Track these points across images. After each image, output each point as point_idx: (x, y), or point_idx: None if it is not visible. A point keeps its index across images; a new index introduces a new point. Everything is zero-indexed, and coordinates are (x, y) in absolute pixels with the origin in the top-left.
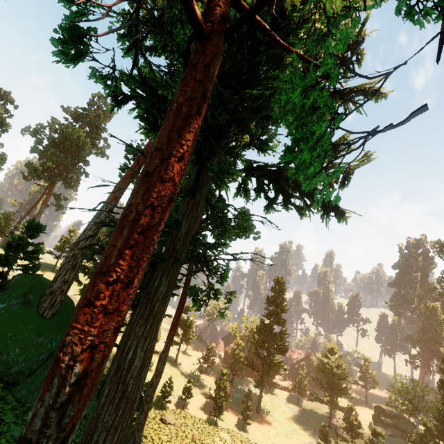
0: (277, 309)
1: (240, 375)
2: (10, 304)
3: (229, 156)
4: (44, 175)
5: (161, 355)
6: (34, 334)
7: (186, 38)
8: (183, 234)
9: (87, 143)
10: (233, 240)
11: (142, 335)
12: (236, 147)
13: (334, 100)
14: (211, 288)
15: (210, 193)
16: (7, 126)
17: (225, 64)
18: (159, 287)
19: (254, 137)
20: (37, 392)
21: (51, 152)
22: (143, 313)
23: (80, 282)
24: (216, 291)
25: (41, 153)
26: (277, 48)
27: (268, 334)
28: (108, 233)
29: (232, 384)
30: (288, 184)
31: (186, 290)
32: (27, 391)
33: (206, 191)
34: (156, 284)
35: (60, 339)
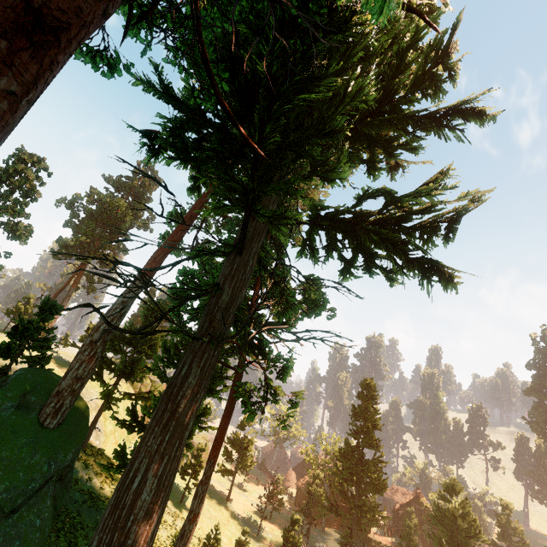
0: (367, 425)
1: (319, 525)
2: (2, 407)
3: (286, 194)
4: (76, 252)
5: (199, 488)
6: (26, 450)
7: (213, 14)
8: (224, 302)
9: (128, 214)
10: (299, 320)
11: (157, 450)
12: (293, 181)
13: (423, 129)
14: (268, 386)
15: (264, 250)
16: (37, 194)
17: (273, 64)
18: (188, 377)
19: (316, 163)
20: (18, 540)
21: (86, 225)
22: (162, 416)
23: (103, 381)
24: (276, 390)
25: (76, 227)
26: (339, 33)
27: (357, 462)
28: (143, 318)
29: (308, 539)
30: (370, 237)
31: (234, 388)
32: (3, 539)
33: (257, 246)
34: (183, 372)
35: (63, 460)
